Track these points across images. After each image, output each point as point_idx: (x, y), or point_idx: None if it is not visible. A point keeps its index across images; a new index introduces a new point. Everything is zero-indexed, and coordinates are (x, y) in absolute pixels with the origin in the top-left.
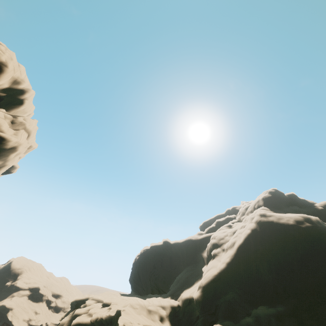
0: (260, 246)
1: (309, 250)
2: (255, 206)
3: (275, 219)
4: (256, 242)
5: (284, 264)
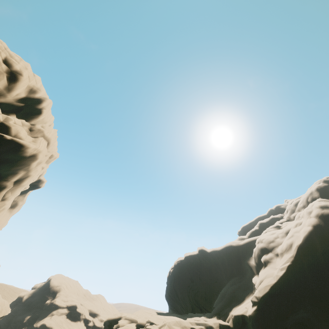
0: None
1: None
2: (309, 199)
3: None
4: (324, 241)
5: None
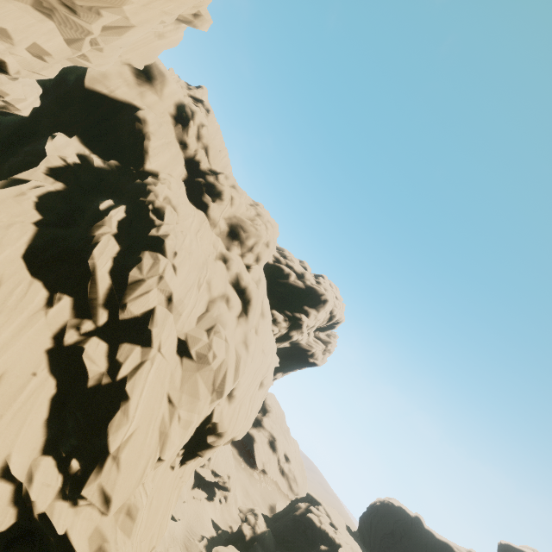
0: None
1: None
2: None
3: None
4: None
5: None
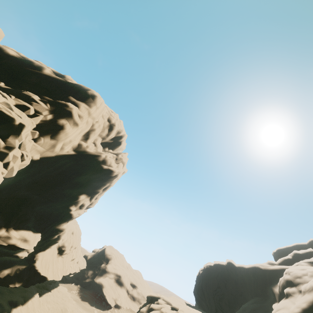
0: None
1: None
2: None
3: None
4: None
5: None
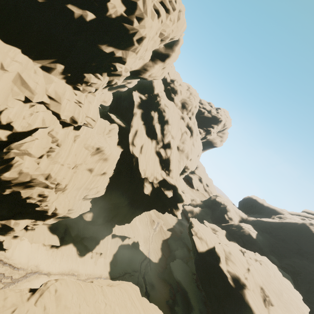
0: (290, 228)
1: (304, 241)
2: None
3: (311, 228)
4: (291, 226)
5: (290, 236)
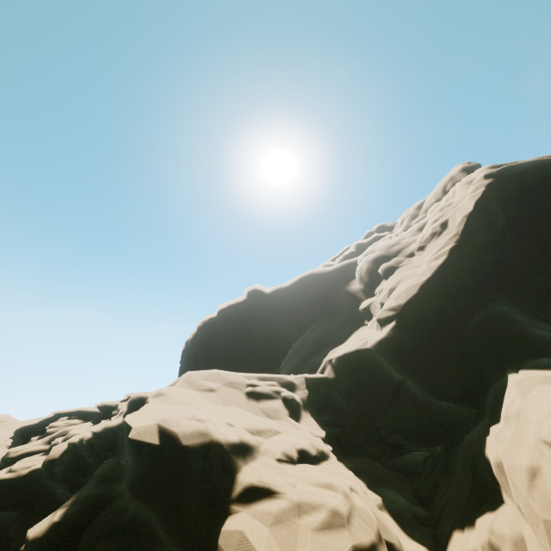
0: (522, 211)
1: None
2: (448, 187)
3: (540, 158)
4: (512, 204)
5: None
